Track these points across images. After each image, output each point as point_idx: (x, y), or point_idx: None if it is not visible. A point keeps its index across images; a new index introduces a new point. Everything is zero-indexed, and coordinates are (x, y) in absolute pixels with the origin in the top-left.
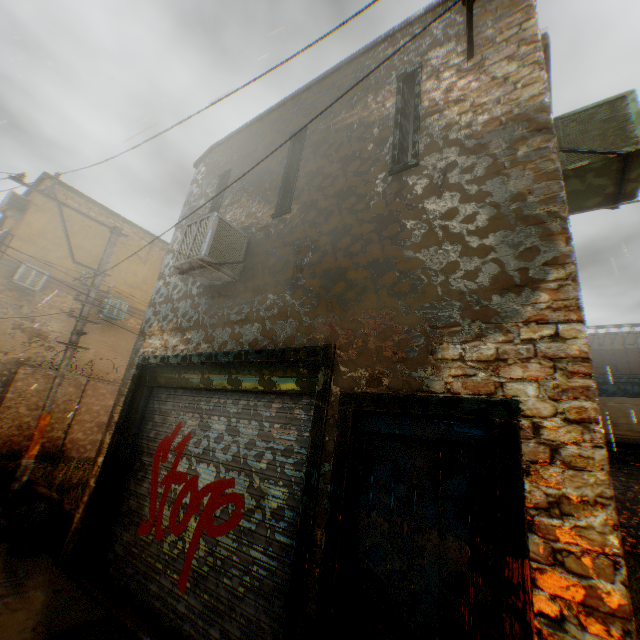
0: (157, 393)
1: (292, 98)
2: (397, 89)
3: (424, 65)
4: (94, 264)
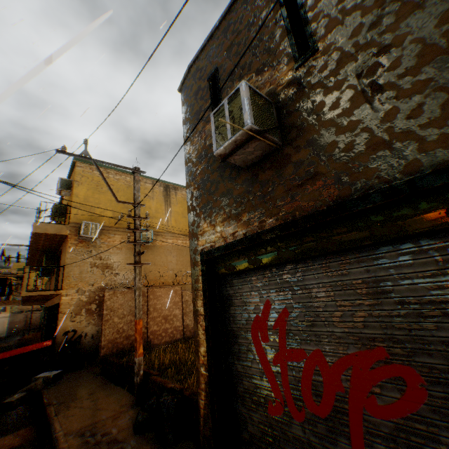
0: (226, 281)
1: None
2: None
3: None
4: (122, 210)
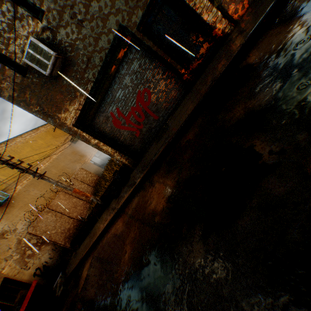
0: (93, 125)
1: None
2: None
3: None
4: None
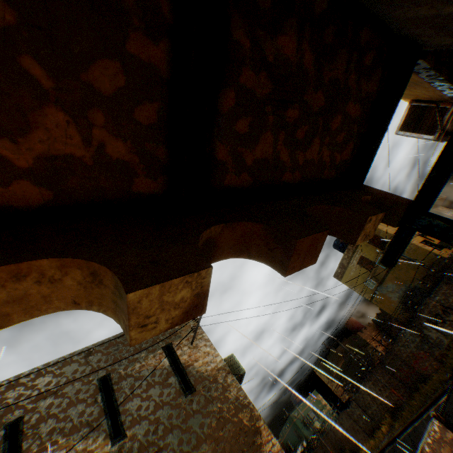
0: None
1: (84, 351)
2: (165, 352)
3: (172, 342)
4: None
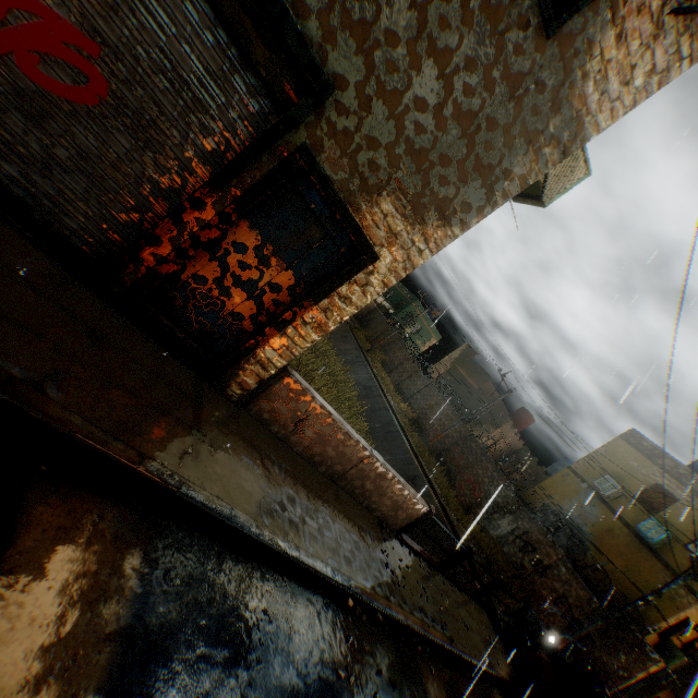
0: None
1: None
2: None
3: None
4: None
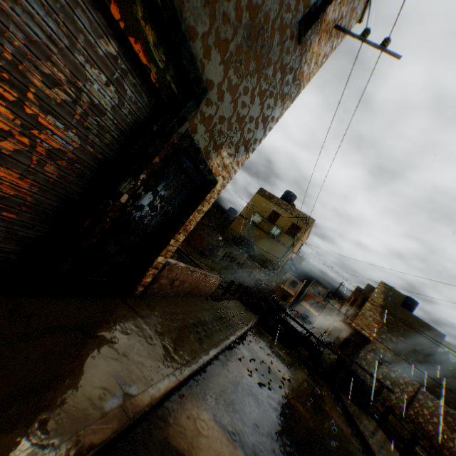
0: None
1: None
2: None
3: None
4: None
